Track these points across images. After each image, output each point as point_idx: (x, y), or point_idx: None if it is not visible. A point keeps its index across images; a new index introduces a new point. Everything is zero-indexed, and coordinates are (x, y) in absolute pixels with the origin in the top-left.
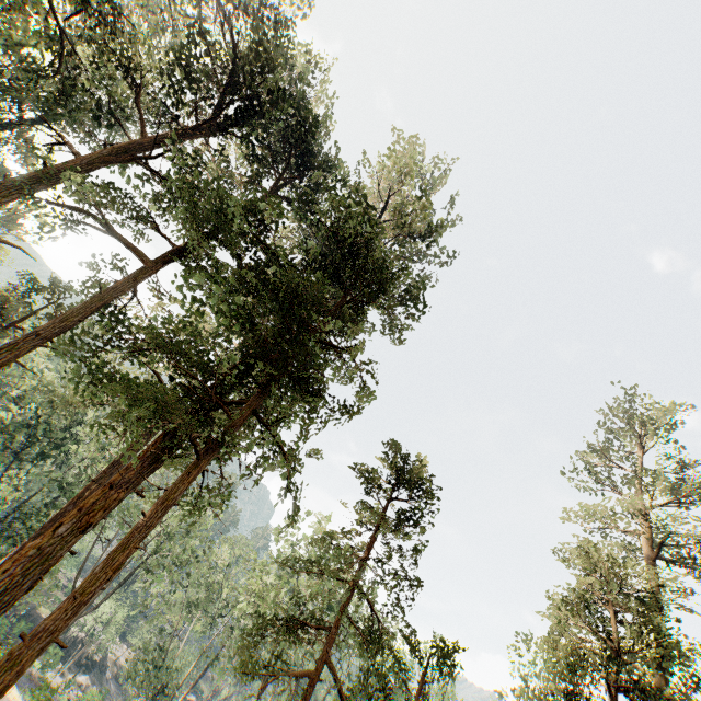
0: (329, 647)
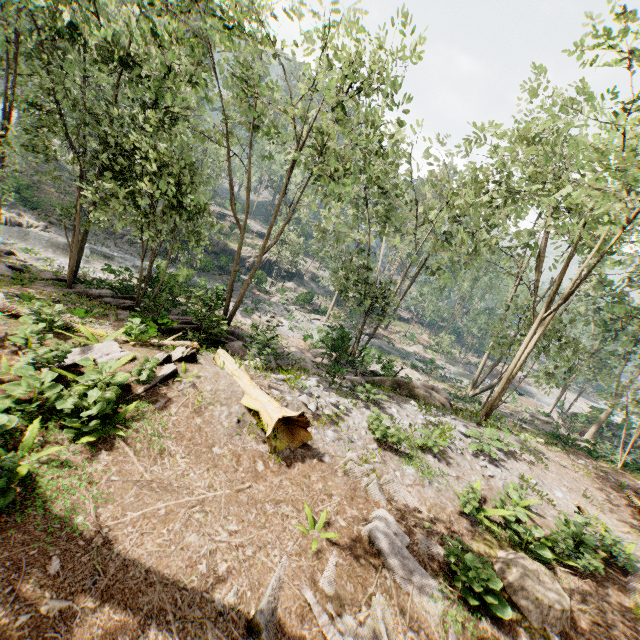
0: None
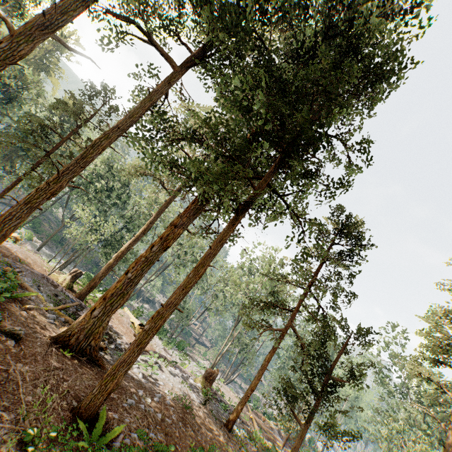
0: (292, 320)
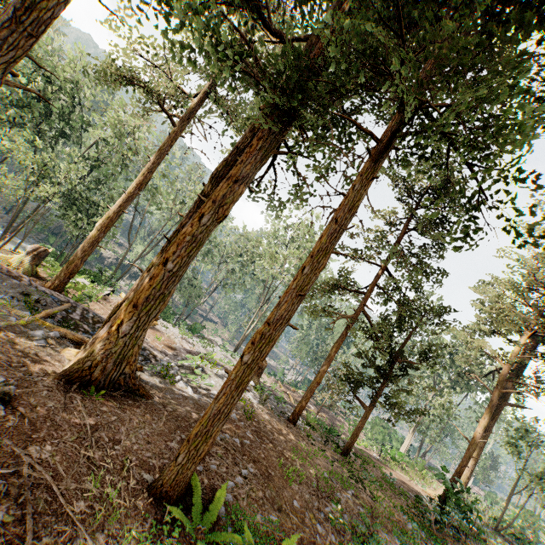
0: (365, 304)
